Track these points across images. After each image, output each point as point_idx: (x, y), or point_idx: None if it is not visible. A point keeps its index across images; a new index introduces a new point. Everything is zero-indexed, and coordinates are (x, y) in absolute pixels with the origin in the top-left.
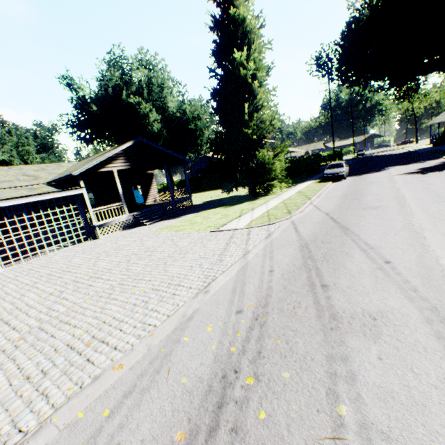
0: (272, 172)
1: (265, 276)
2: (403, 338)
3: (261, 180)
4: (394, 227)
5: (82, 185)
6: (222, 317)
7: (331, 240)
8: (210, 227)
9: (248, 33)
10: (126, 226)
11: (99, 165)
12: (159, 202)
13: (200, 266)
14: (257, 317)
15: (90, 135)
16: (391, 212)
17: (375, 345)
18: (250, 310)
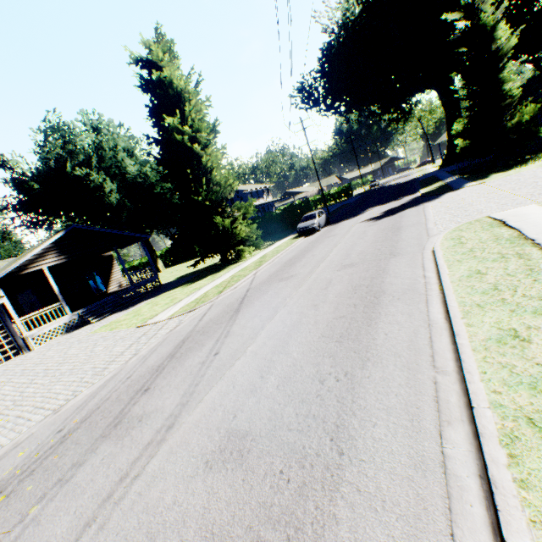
0: (237, 236)
1: (119, 384)
2: (137, 437)
3: (234, 244)
4: (271, 305)
5: (1, 295)
6: (42, 439)
7: (210, 330)
8: (143, 320)
9: (181, 93)
10: (76, 326)
11: (22, 266)
12: (123, 288)
13: (81, 380)
14: (67, 434)
15: (37, 218)
16: (292, 283)
17: (114, 447)
18: (70, 427)
